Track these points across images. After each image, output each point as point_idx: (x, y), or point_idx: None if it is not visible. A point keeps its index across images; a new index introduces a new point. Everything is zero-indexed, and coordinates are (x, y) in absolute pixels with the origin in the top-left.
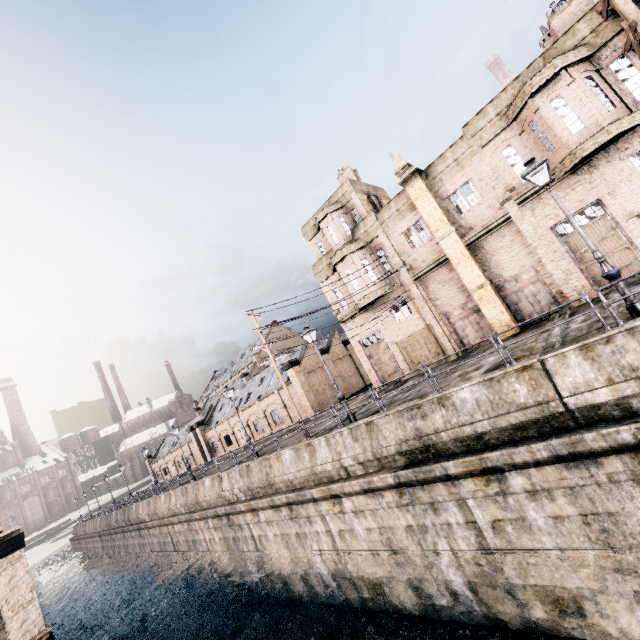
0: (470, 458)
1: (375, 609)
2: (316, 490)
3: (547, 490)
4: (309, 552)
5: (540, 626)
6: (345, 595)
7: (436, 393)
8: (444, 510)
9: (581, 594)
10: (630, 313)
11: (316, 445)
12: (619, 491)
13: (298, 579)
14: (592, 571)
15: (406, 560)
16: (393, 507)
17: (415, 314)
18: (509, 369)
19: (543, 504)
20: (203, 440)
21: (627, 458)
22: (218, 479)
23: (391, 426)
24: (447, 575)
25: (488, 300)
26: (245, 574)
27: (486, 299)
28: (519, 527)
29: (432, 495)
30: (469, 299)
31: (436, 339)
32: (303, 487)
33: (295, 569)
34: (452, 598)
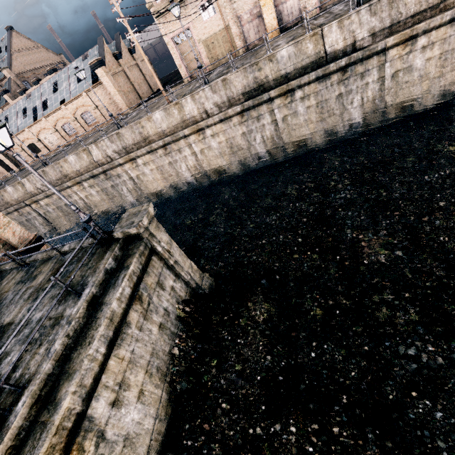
0: (283, 86)
1: (218, 181)
2: (188, 129)
3: (308, 96)
4: (179, 169)
5: (289, 155)
6: (201, 183)
7: (269, 53)
8: (263, 119)
9: (307, 136)
10: (357, 5)
11: (183, 103)
12: (332, 89)
13: (169, 188)
14: (313, 126)
15: (239, 150)
16: (236, 125)
17: (218, 15)
18: (308, 35)
19: (305, 103)
20: (0, 153)
21: (339, 74)
22: (85, 152)
23: (239, 79)
24: (257, 150)
25: (268, 7)
26: (125, 204)
27: (267, 6)
28: (293, 116)
29: (259, 112)
30: (255, 5)
31: (231, 39)
32: (174, 133)
33: (167, 183)
34: (257, 159)
